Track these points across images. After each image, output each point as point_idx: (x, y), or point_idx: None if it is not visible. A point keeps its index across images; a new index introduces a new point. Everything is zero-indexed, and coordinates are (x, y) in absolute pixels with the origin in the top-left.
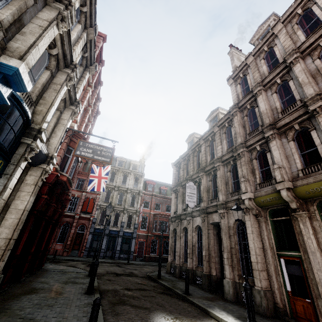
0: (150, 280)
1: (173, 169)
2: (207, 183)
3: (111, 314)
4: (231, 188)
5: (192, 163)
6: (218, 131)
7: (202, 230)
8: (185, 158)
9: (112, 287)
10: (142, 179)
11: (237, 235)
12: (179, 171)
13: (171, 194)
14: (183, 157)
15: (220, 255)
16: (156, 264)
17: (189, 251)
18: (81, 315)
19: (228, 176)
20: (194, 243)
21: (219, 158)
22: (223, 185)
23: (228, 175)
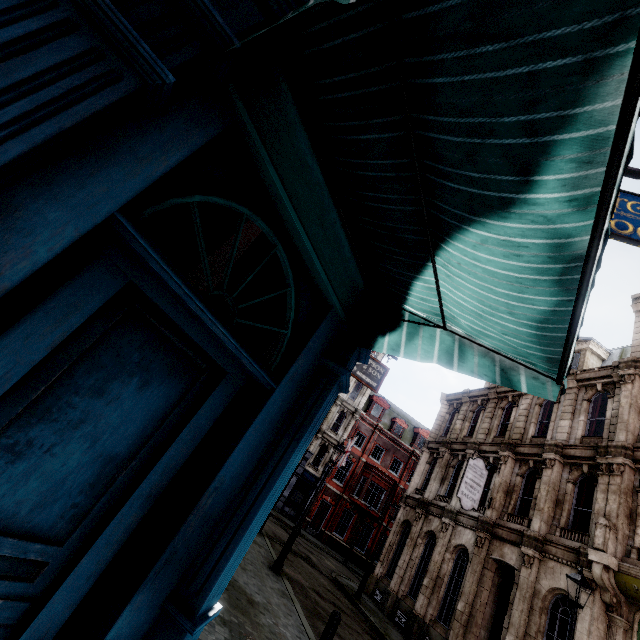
0: (341, 592)
1: (442, 406)
2: (510, 476)
3: (315, 631)
4: (565, 519)
5: (489, 418)
6: (573, 389)
7: (471, 561)
8: (476, 399)
9: (295, 575)
10: (368, 391)
11: (548, 617)
12: (452, 416)
13: (422, 453)
14: (472, 396)
15: (492, 630)
16: (341, 560)
17: (429, 582)
18: (284, 610)
19: (566, 490)
20: (444, 574)
21: (558, 445)
22: (550, 503)
23: (567, 489)
